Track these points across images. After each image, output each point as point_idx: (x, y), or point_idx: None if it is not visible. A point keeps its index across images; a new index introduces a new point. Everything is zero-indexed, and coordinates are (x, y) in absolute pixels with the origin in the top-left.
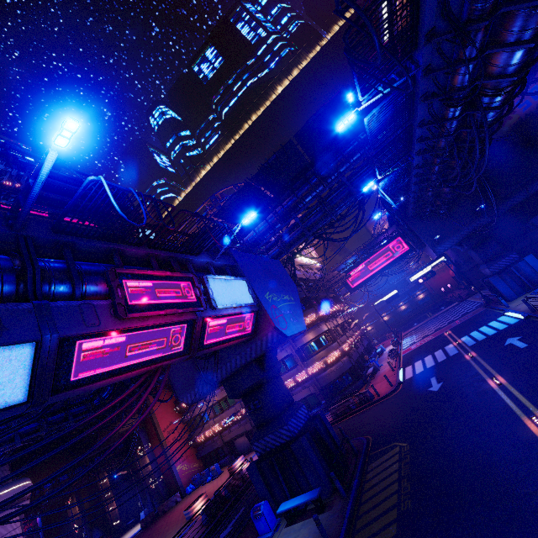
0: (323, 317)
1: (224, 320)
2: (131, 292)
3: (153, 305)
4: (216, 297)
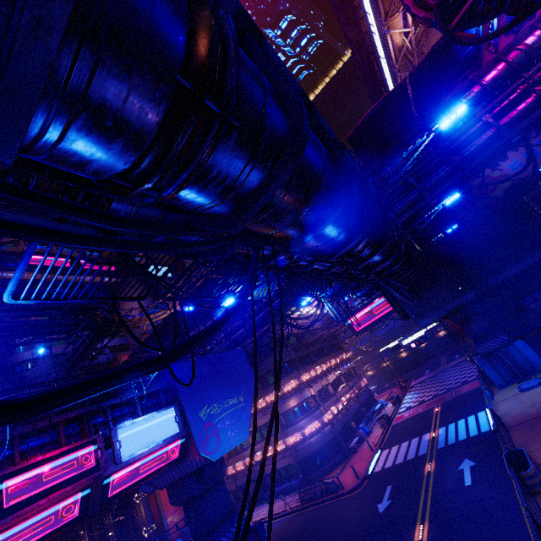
0: (307, 381)
1: (135, 465)
2: (11, 492)
3: (35, 495)
4: (125, 447)
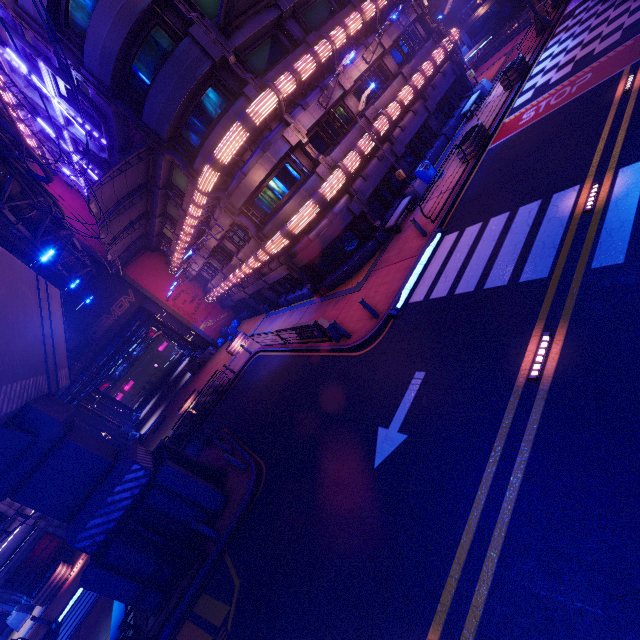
0: (276, 113)
1: None
2: None
3: None
4: None
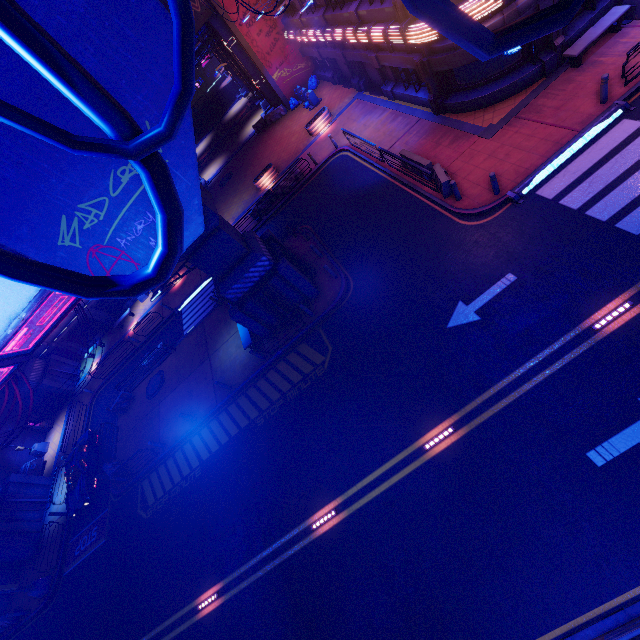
0: None
1: (22, 331)
2: None
3: None
4: None
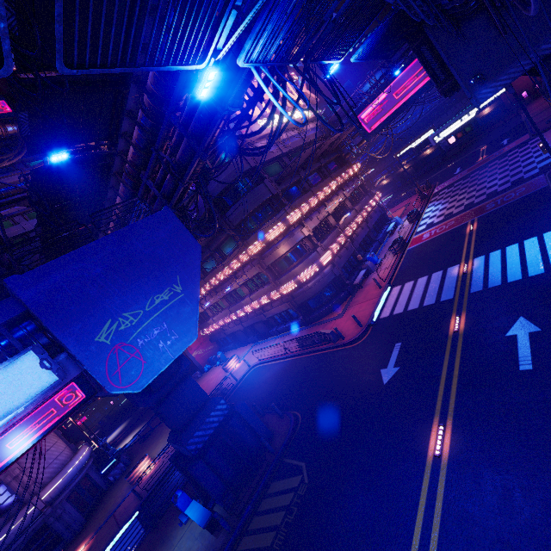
0: (298, 220)
1: None
2: None
3: None
4: None
